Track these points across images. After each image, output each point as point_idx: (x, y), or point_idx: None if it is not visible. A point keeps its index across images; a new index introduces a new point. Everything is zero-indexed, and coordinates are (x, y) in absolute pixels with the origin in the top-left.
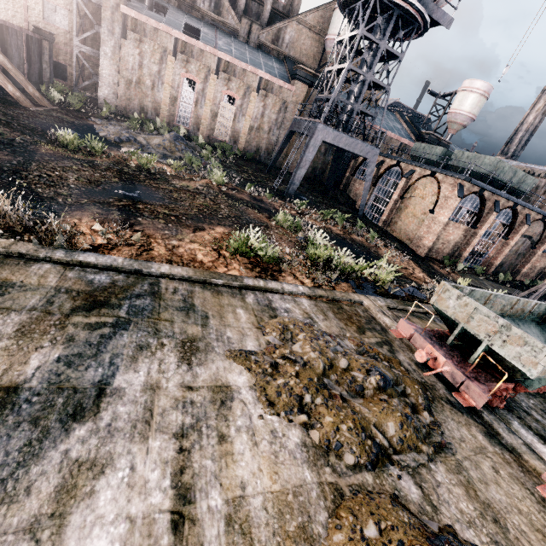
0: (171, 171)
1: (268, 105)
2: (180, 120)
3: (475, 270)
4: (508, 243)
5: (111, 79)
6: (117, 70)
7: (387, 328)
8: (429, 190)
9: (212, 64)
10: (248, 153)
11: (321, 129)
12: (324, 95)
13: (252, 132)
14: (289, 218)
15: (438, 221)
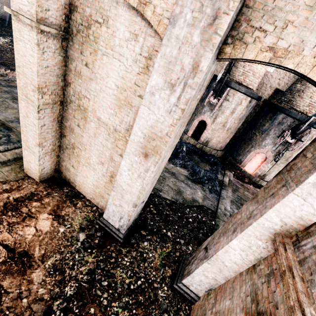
0: None
1: None
2: None
3: None
4: None
5: None
6: None
7: None
8: None
9: None
10: None
11: None
12: None
13: None
14: None
15: None
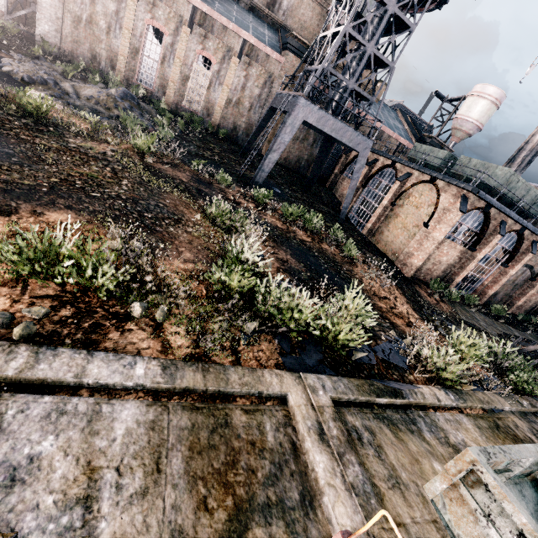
0: (87, 128)
1: (251, 76)
2: (142, 79)
3: (467, 298)
4: (508, 272)
5: (53, 12)
6: (61, 0)
7: (317, 491)
8: (426, 199)
9: (185, 13)
10: (222, 129)
11: (303, 105)
12: (314, 65)
13: (230, 106)
14: (226, 212)
15: (432, 237)
